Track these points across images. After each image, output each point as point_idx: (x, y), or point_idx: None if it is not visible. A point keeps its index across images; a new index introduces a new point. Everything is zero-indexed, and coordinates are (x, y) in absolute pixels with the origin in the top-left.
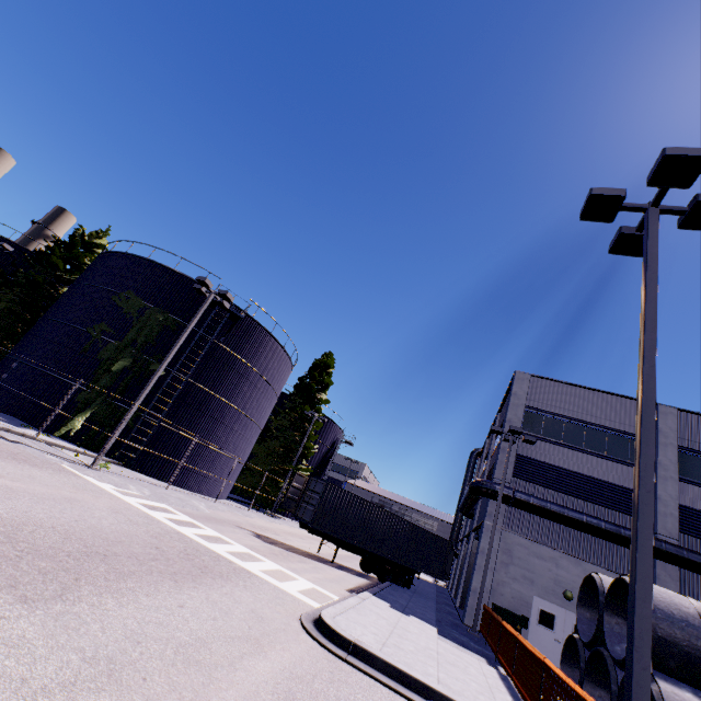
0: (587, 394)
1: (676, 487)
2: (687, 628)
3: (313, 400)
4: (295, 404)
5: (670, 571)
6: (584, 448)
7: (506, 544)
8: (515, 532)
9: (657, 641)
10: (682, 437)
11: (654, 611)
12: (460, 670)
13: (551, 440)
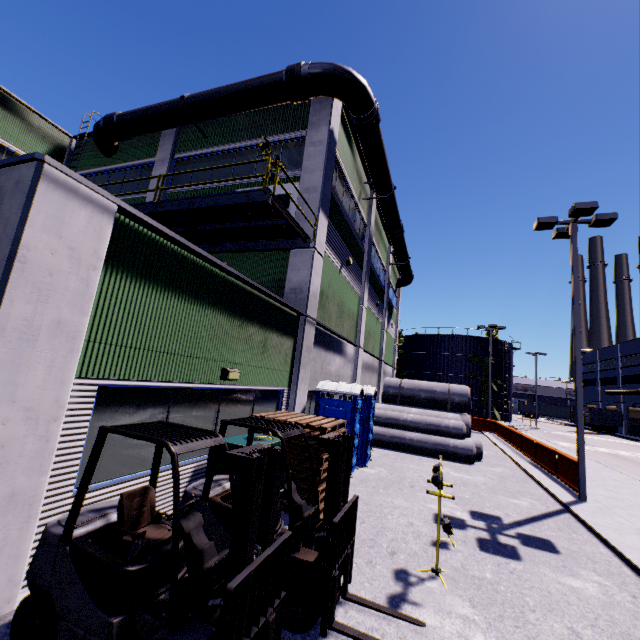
0: None
1: None
2: None
3: None
4: None
5: None
6: None
7: None
8: None
9: None
10: None
11: None
12: None
13: None
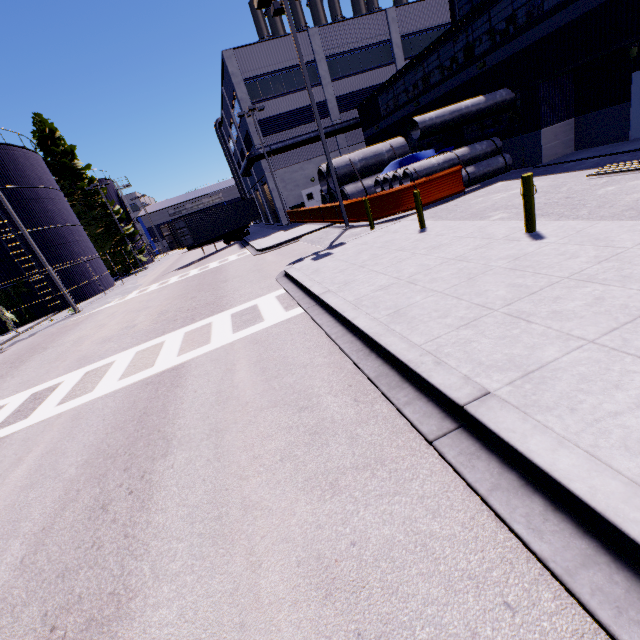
0: (271, 46)
1: (332, 88)
2: (347, 167)
3: (78, 174)
4: (66, 190)
5: (342, 137)
6: (287, 92)
7: (280, 178)
8: (281, 169)
9: (342, 177)
10: (326, 49)
11: (339, 169)
12: (301, 230)
13: (269, 98)
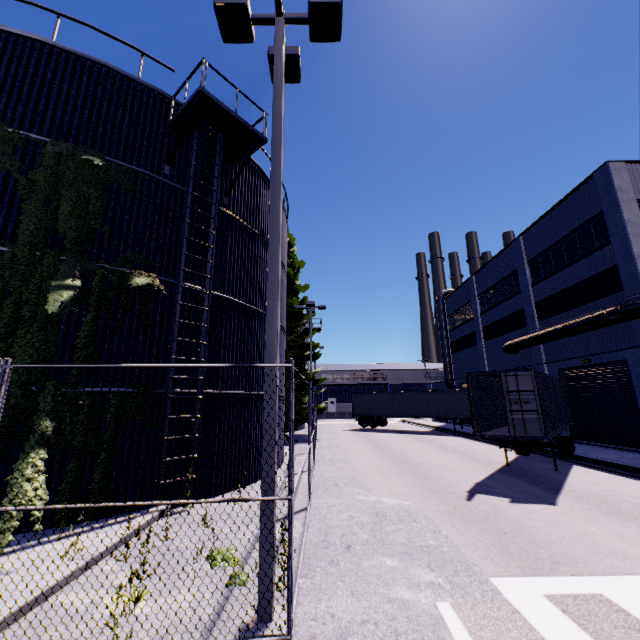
0: None
1: None
2: None
3: (293, 290)
4: None
5: None
6: None
7: None
8: None
9: None
10: None
11: None
12: None
13: None
